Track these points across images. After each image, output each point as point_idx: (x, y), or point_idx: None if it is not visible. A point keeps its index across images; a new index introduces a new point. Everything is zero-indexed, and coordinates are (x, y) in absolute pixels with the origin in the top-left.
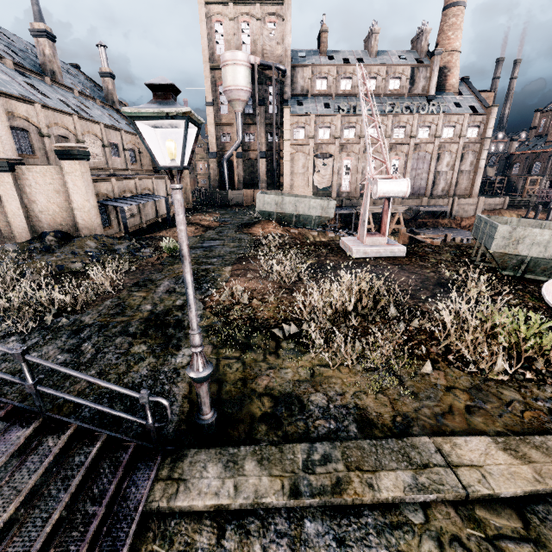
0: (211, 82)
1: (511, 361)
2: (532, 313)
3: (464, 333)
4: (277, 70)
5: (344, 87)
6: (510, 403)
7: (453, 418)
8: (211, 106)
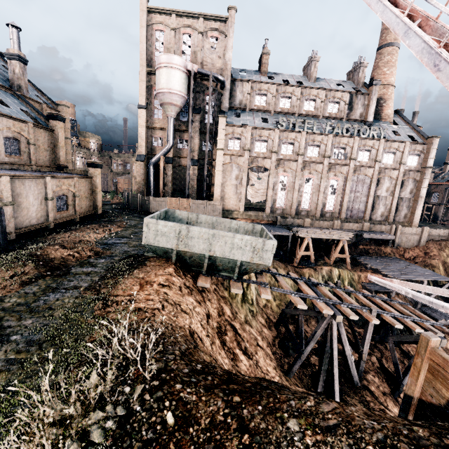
0: (147, 86)
1: None
2: None
3: None
4: (215, 79)
5: (283, 105)
6: None
7: None
8: (144, 109)
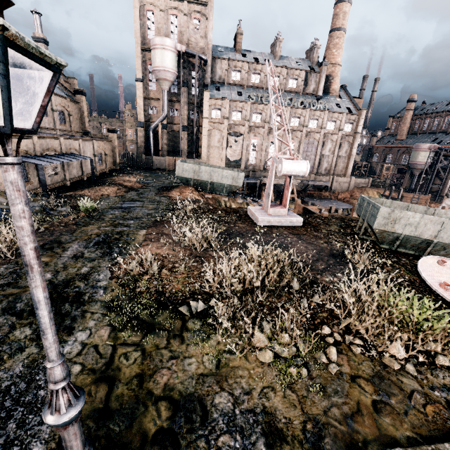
0: (142, 61)
1: (404, 343)
2: (427, 301)
3: (364, 316)
4: (199, 59)
5: (254, 80)
6: (411, 394)
7: (363, 421)
8: (141, 82)
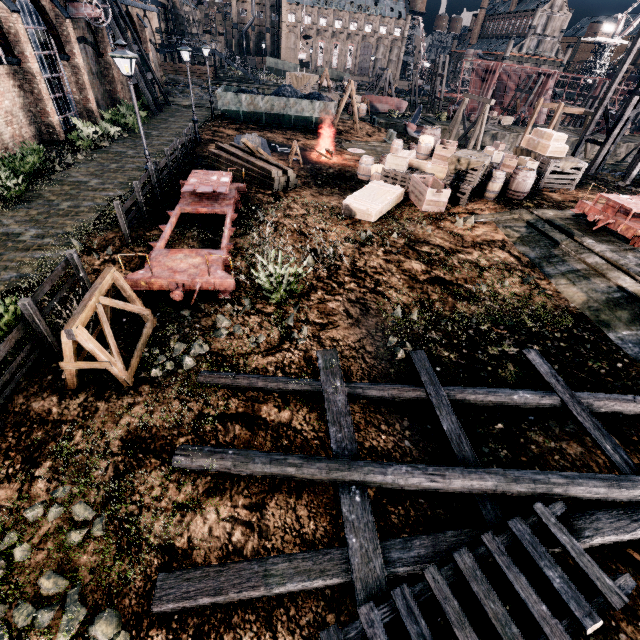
0: None
1: None
2: None
3: None
4: None
5: None
6: None
7: None
8: None
